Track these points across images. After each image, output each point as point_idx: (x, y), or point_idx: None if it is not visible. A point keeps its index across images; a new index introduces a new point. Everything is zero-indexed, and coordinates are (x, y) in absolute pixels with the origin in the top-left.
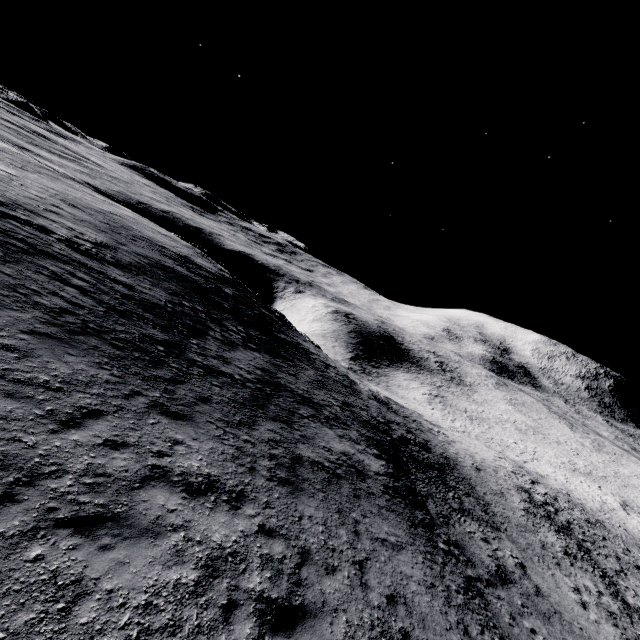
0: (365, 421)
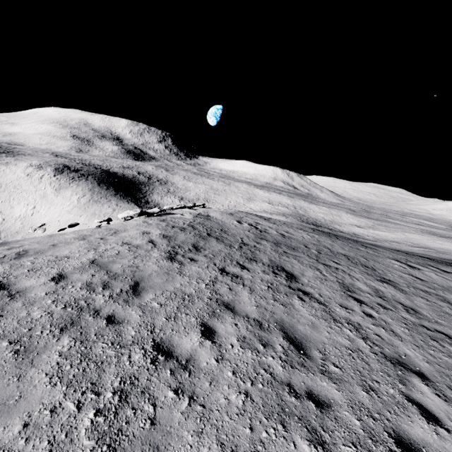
0: None
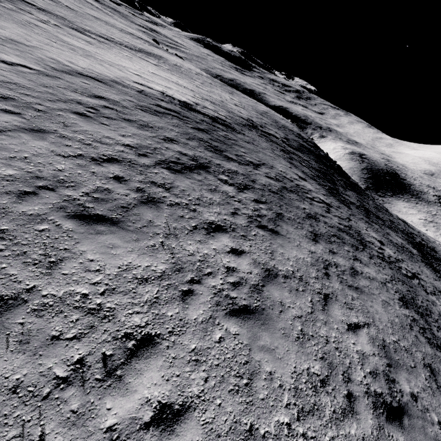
0: (401, 231)
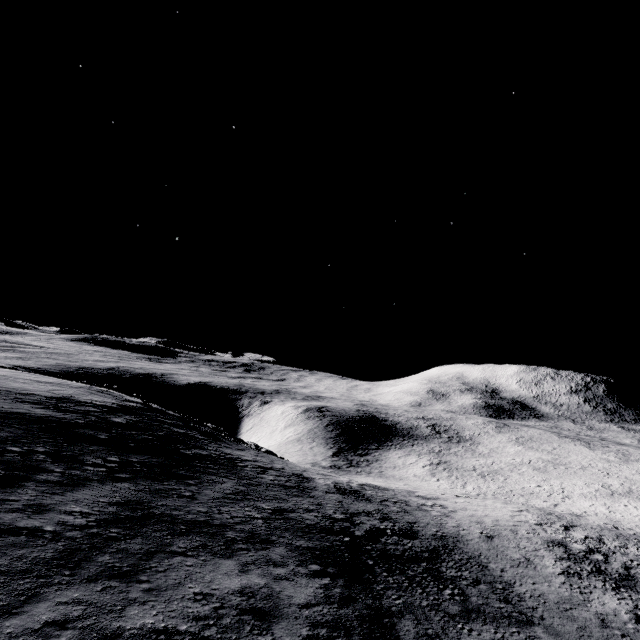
0: (308, 526)
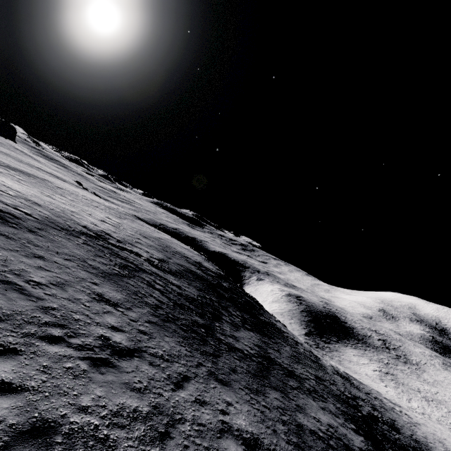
0: (336, 395)
